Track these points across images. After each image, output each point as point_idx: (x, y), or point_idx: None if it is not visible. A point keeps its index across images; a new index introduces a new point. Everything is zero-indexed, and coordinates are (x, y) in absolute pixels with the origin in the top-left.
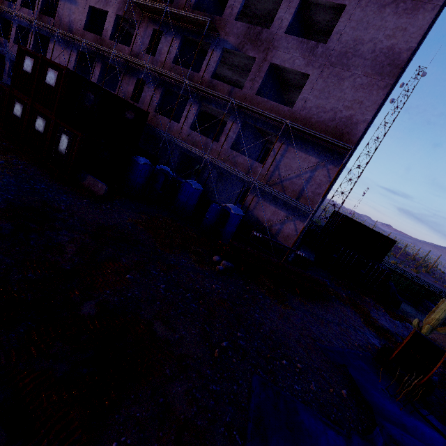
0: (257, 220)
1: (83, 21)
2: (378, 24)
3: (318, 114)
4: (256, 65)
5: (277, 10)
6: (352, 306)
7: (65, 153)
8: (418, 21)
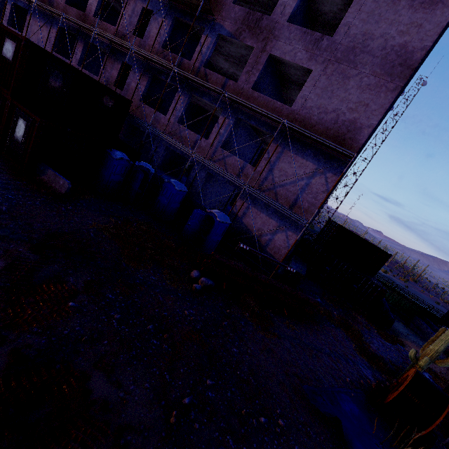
0: (246, 228)
1: None
2: (391, 18)
3: (319, 115)
4: (254, 56)
5: None
6: (343, 328)
7: (22, 141)
8: (436, 17)
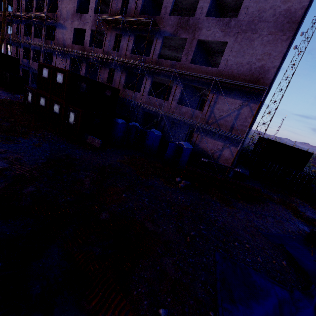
0: (202, 150)
1: (71, 39)
2: None
3: (238, 69)
4: (188, 43)
5: (198, 2)
6: (283, 204)
7: (73, 124)
8: None
